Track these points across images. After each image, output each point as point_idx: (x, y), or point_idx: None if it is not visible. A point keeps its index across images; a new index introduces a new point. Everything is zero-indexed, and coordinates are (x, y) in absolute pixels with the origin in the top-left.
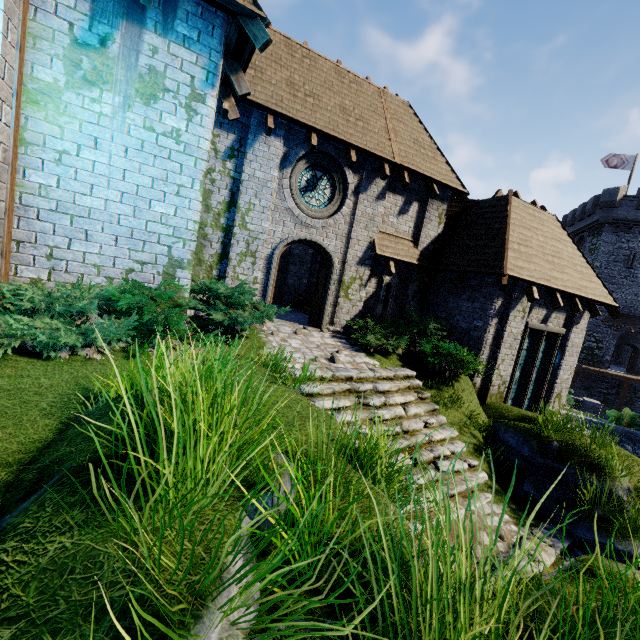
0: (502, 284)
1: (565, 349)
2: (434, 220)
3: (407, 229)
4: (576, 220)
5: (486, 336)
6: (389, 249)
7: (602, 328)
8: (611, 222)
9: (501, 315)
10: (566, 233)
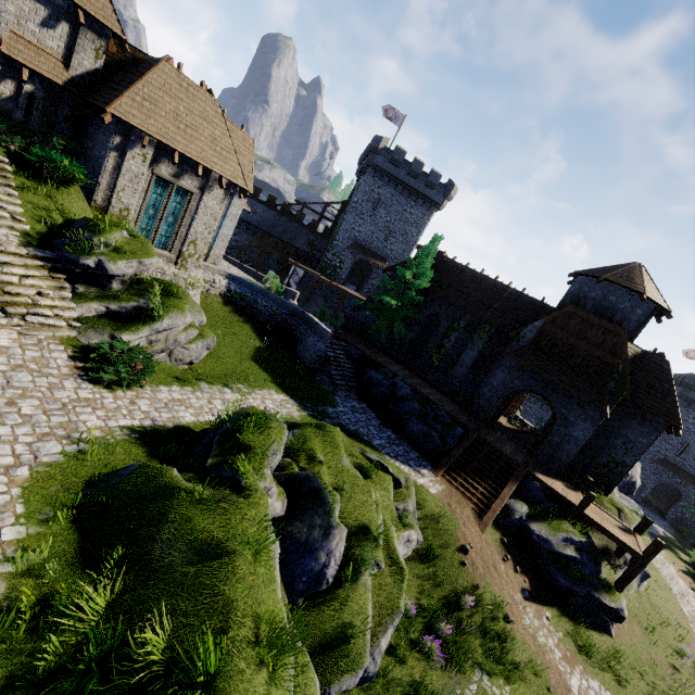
0: (102, 117)
1: (199, 207)
2: (90, 52)
3: (56, 47)
4: (363, 159)
5: (105, 164)
6: (24, 55)
7: (346, 253)
8: (372, 166)
9: (122, 152)
10: (224, 120)
